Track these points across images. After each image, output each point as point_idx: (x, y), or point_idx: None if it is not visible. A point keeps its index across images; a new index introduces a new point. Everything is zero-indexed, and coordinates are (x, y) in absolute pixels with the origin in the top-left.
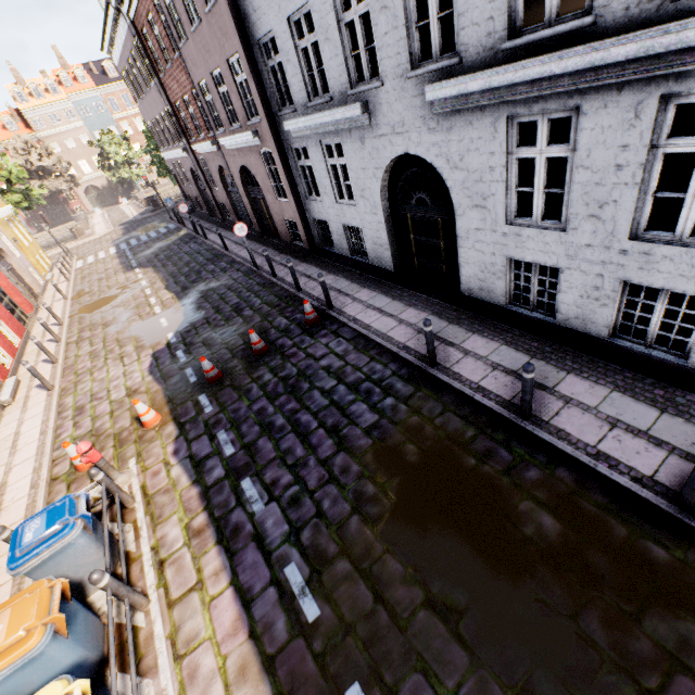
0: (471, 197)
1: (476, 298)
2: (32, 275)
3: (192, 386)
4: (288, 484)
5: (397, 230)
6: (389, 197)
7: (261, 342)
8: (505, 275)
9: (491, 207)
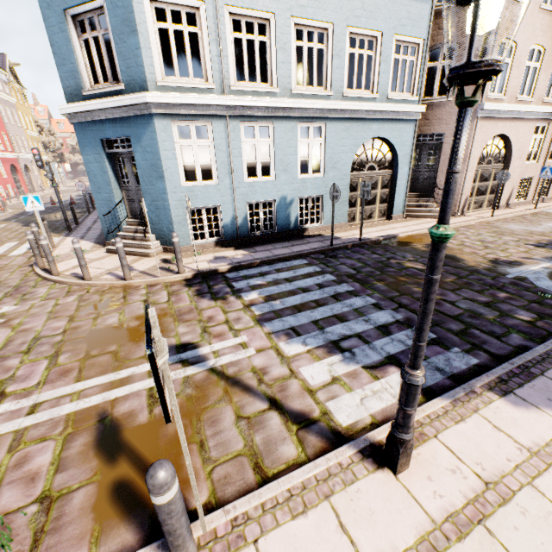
0: None
1: None
2: (38, 183)
3: (47, 206)
4: (40, 212)
5: None
6: None
7: (73, 200)
8: None
9: None
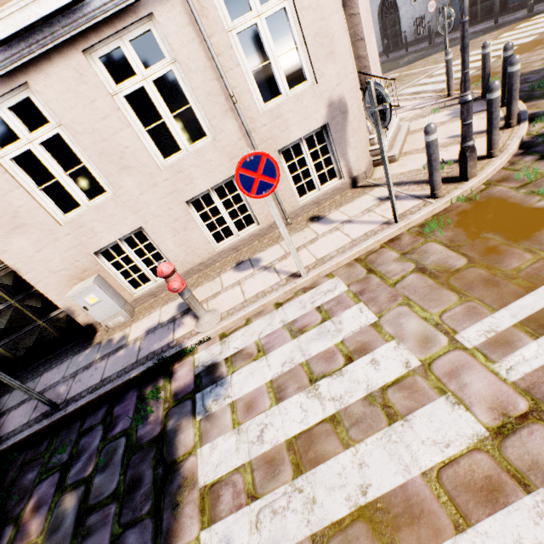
0: (402, 2)
1: (407, 42)
2: None
3: None
4: None
5: (384, 32)
6: (381, 18)
7: None
8: (413, 26)
9: (407, 3)
